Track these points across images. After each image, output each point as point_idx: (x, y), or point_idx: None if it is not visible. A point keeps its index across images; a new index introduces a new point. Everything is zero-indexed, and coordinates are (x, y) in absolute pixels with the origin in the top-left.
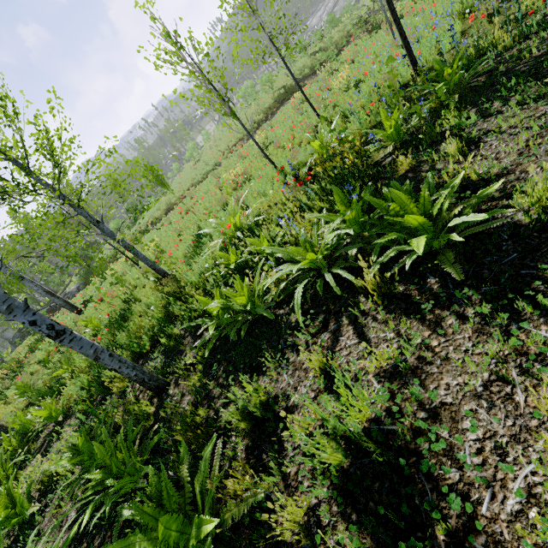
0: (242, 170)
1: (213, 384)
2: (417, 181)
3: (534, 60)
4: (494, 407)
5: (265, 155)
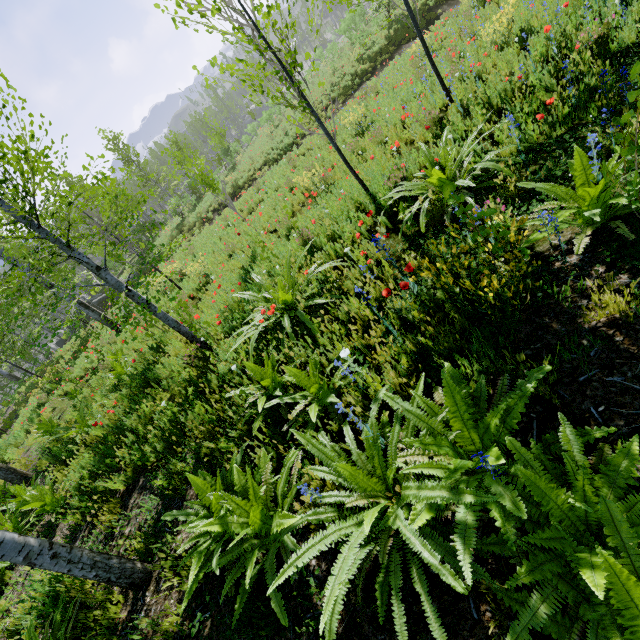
0: (321, 173)
1: None
2: (639, 373)
3: None
4: None
5: (350, 169)
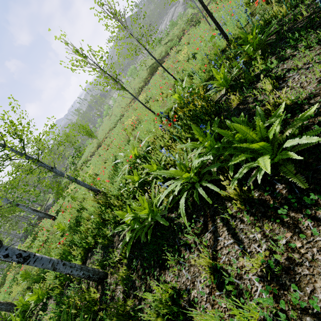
0: (135, 118)
1: (135, 276)
2: (247, 110)
3: (308, 18)
4: None
5: (146, 108)
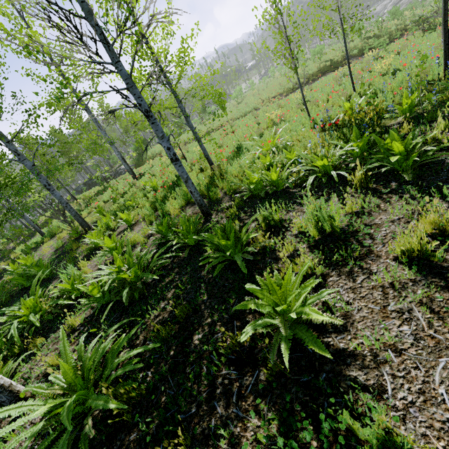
0: (281, 114)
1: (243, 215)
2: None
3: None
4: (399, 225)
5: (305, 105)
